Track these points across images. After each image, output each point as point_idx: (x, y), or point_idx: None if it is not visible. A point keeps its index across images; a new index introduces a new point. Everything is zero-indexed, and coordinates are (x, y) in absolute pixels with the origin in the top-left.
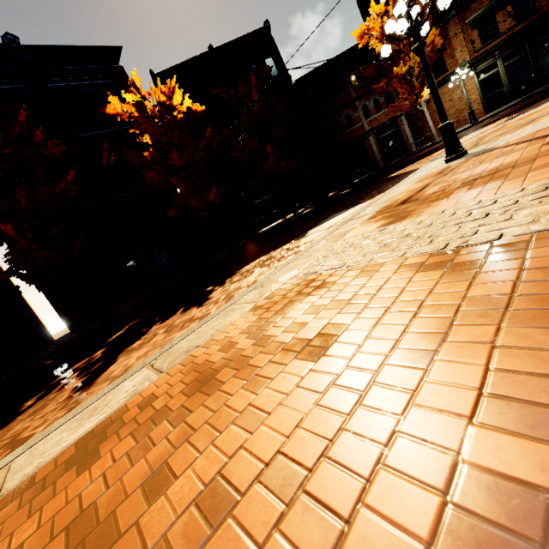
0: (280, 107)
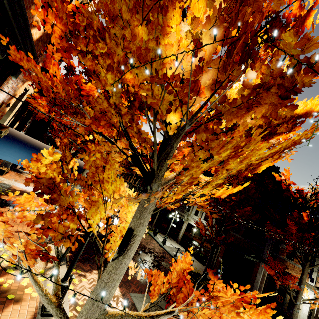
0: None
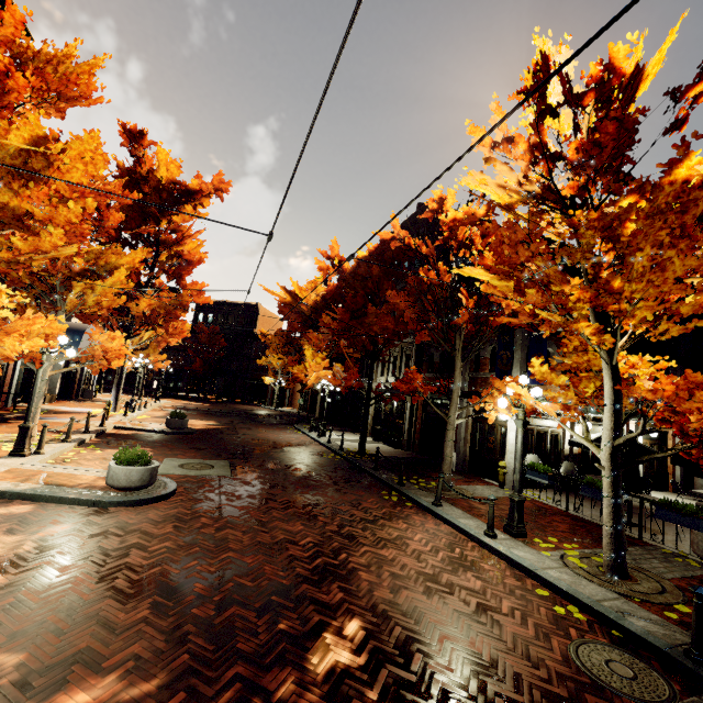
0: (224, 344)
